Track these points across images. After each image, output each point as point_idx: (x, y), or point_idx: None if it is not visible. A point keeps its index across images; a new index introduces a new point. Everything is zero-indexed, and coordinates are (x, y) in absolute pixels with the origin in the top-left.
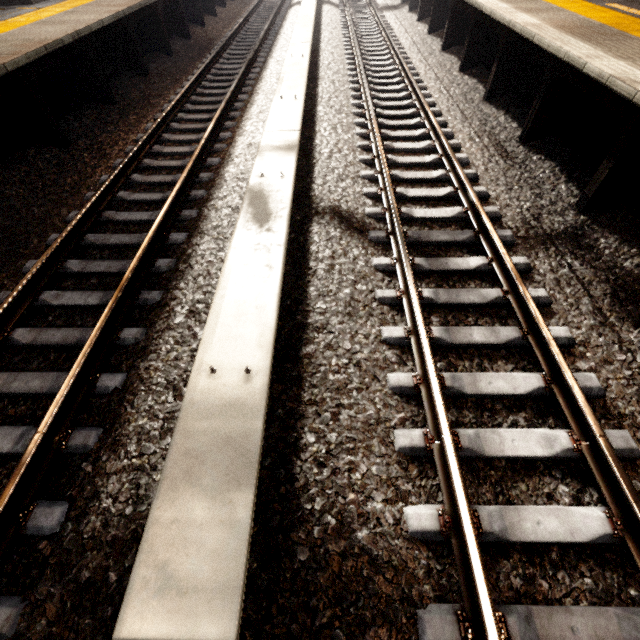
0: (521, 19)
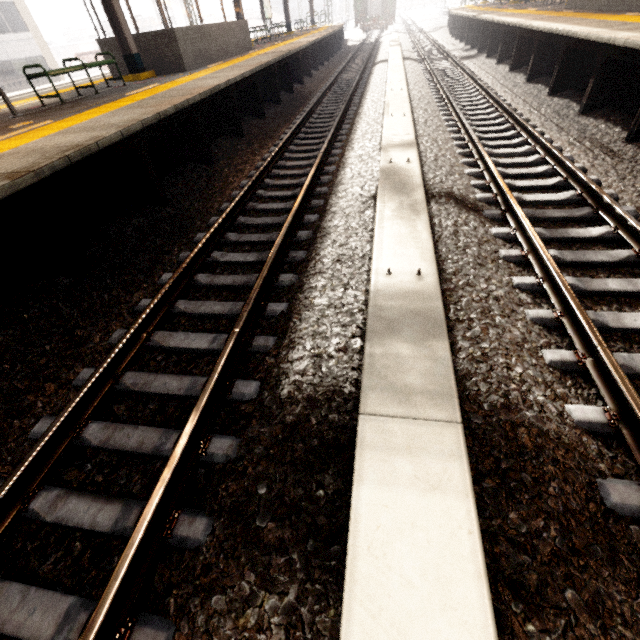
0: (622, 35)
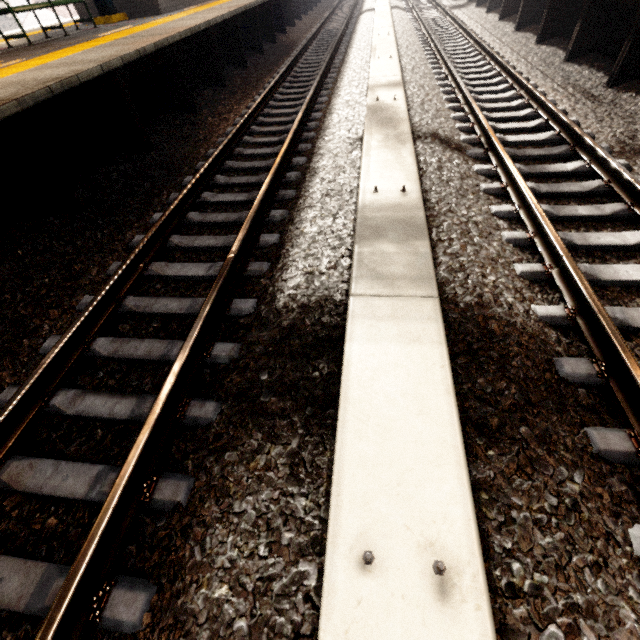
0: None
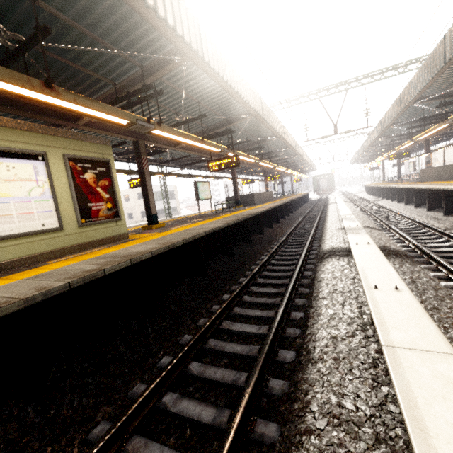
0: (429, 186)
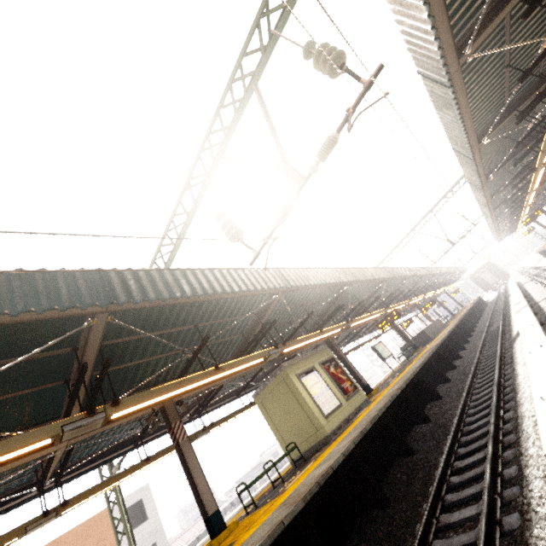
0: None
